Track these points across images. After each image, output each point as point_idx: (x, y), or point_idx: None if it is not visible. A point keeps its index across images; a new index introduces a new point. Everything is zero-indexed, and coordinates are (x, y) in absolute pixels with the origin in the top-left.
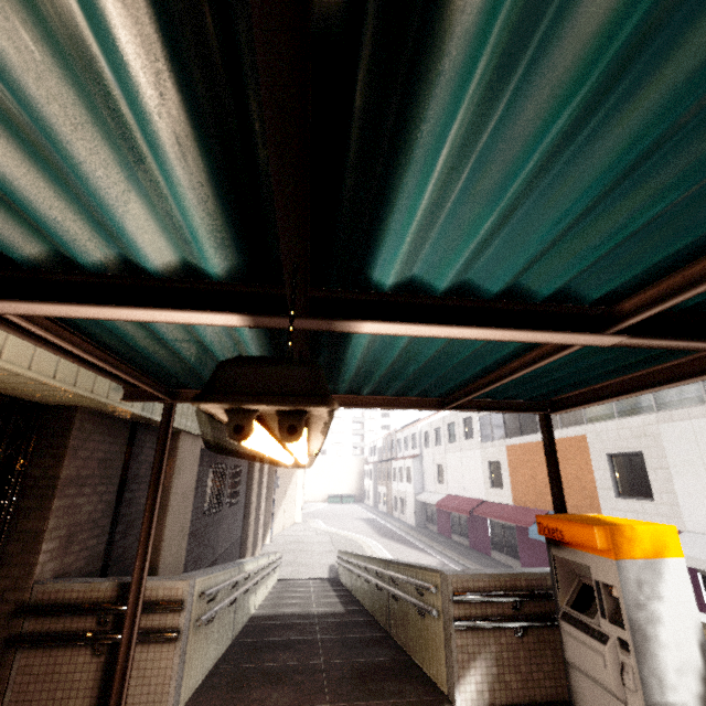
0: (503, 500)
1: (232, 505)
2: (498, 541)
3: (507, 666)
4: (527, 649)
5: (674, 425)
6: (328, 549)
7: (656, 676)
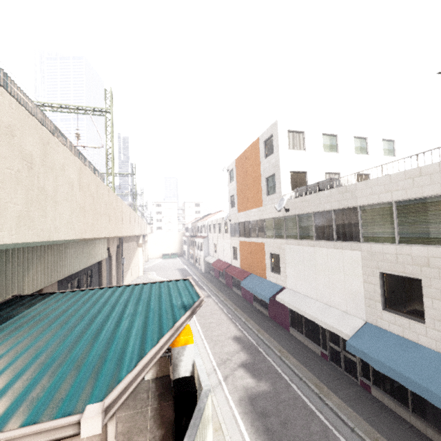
0: (237, 265)
1: None
2: (235, 283)
3: (163, 366)
4: None
5: (289, 246)
6: None
7: (178, 374)
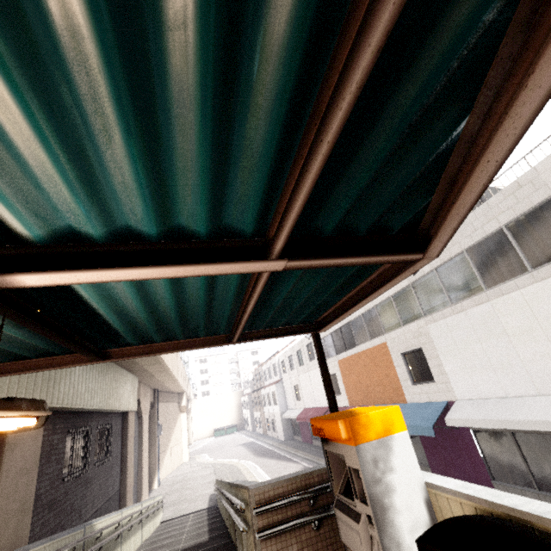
0: (342, 403)
1: (102, 463)
2: None
3: None
4: (324, 538)
5: (436, 324)
6: (210, 480)
7: (395, 541)
